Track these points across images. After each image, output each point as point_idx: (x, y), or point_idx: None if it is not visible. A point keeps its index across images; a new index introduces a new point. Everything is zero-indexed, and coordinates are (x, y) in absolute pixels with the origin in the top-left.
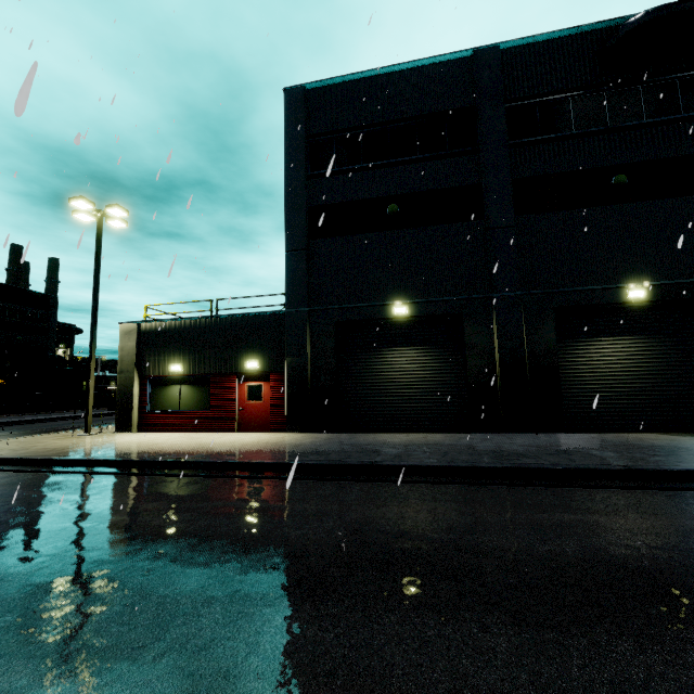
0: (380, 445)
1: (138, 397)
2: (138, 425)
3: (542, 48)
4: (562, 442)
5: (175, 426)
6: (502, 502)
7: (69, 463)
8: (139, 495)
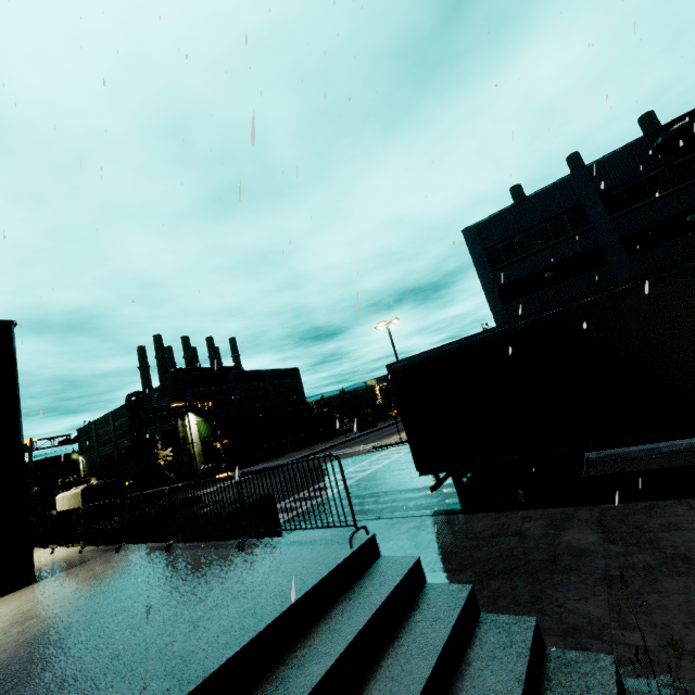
0: None
1: None
2: None
3: (614, 158)
4: None
5: None
6: None
7: None
8: None
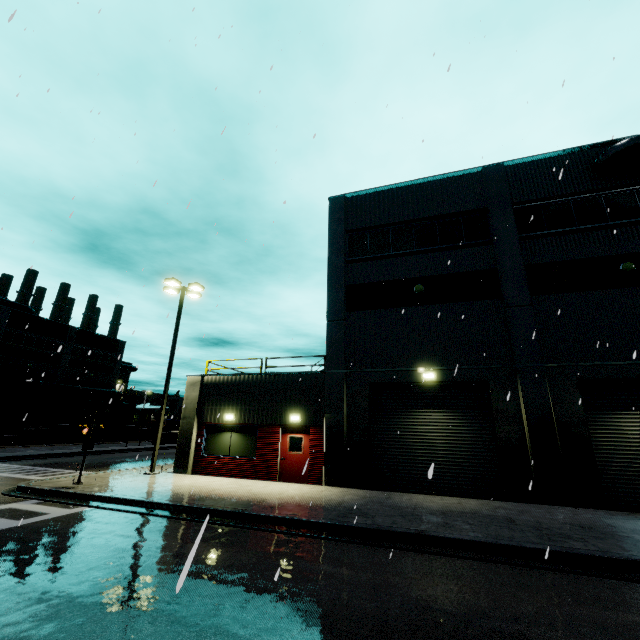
0: (418, 509)
1: (195, 441)
2: (192, 467)
3: (541, 164)
4: (606, 523)
5: (224, 471)
6: (559, 592)
7: (151, 505)
8: (219, 546)
